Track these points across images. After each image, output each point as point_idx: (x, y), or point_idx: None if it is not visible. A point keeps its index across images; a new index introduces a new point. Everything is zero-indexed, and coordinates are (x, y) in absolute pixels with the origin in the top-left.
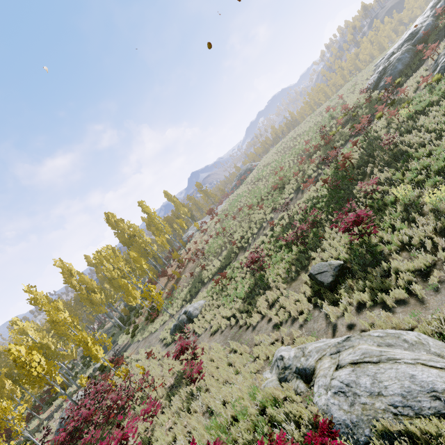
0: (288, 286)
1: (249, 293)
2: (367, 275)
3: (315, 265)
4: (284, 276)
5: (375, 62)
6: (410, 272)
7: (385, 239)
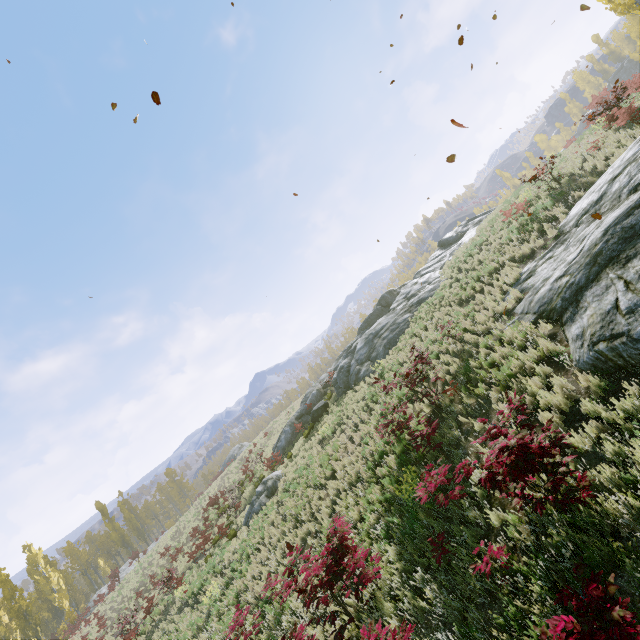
0: None
1: None
2: None
3: None
4: None
5: None
6: None
7: None
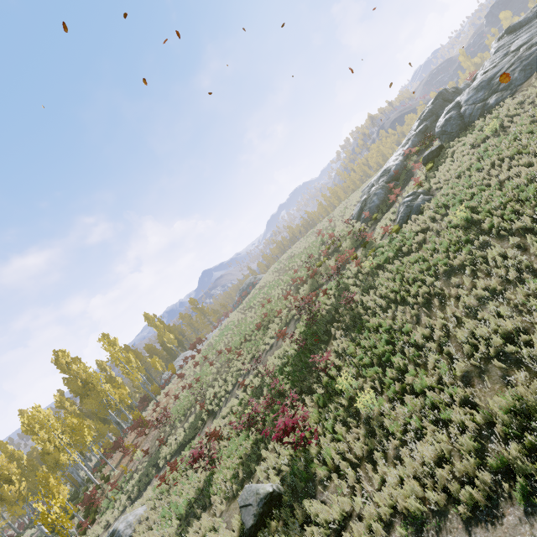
0: (226, 508)
1: (188, 509)
2: (289, 520)
3: (245, 489)
4: (229, 484)
5: (364, 186)
6: (327, 524)
7: (322, 452)
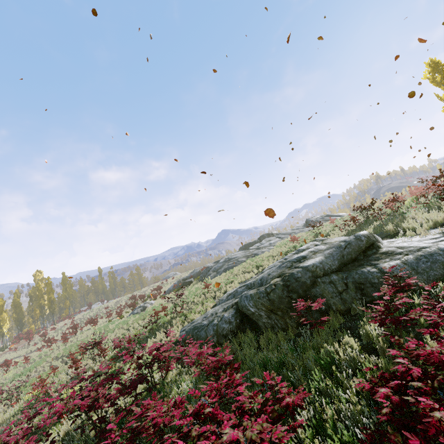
0: None
1: None
2: None
3: None
4: None
5: None
6: None
7: None
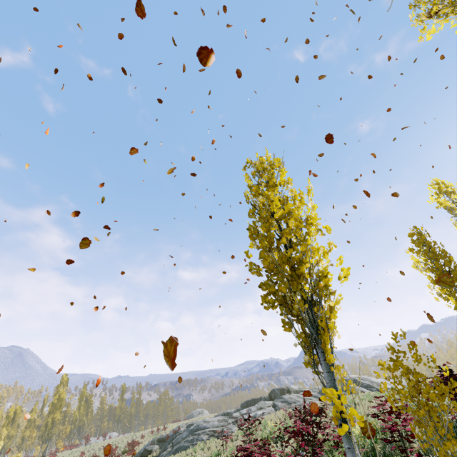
0: None
1: None
2: None
3: None
4: None
5: None
6: None
7: None
